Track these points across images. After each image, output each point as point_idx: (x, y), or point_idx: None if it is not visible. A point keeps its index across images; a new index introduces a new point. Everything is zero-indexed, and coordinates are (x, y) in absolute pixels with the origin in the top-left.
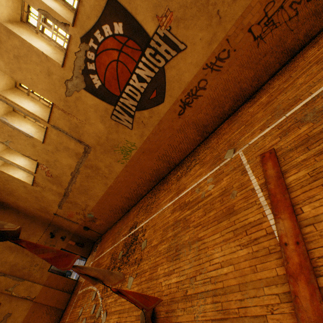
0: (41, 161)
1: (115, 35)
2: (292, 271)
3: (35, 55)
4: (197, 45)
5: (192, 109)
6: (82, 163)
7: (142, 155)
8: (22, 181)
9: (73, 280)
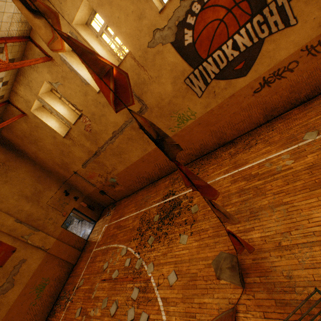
0: (86, 112)
1: None
2: None
3: None
4: (308, 24)
5: (269, 89)
6: (130, 123)
7: (197, 126)
8: (54, 131)
9: (84, 240)
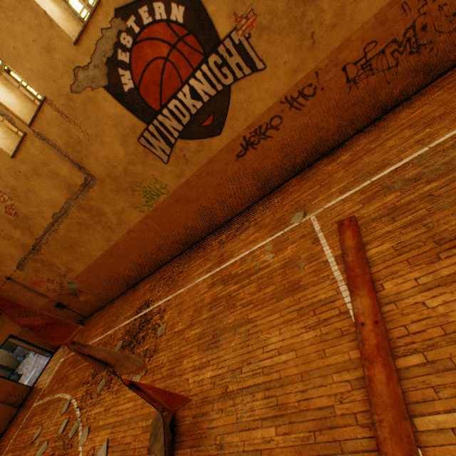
0: (2, 187)
1: (171, 21)
2: (369, 354)
3: (30, 13)
4: (279, 69)
5: (256, 153)
6: (76, 201)
7: (175, 204)
8: None
9: (26, 387)
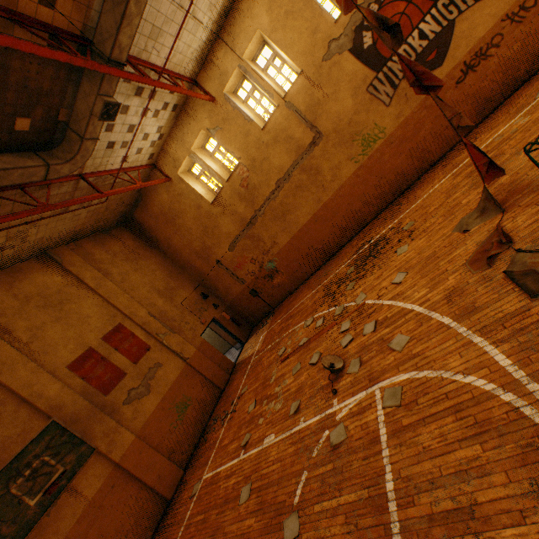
0: (245, 160)
1: None
2: None
3: (309, 10)
4: None
5: (475, 76)
6: (300, 163)
7: (389, 148)
8: (201, 196)
9: (231, 361)
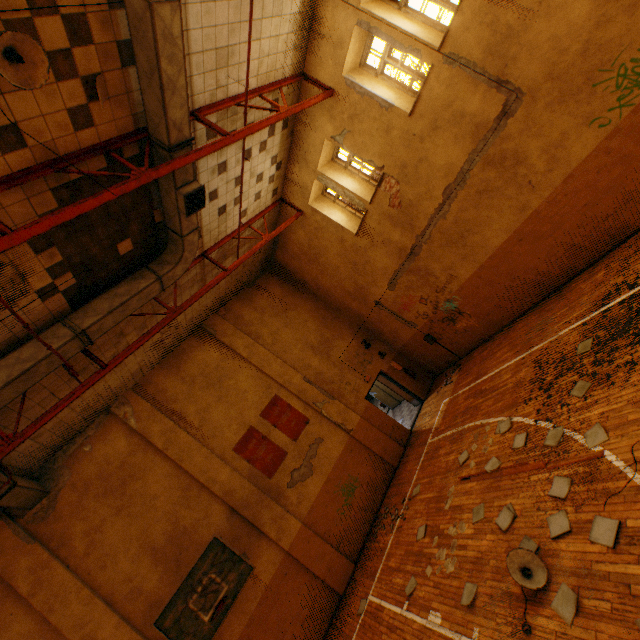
0: (390, 168)
1: None
2: None
3: None
4: None
5: None
6: (481, 153)
7: None
8: (341, 227)
9: (405, 428)
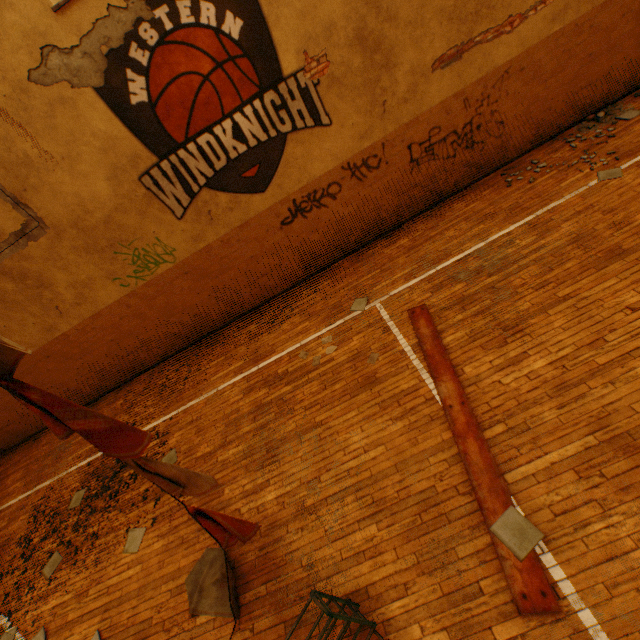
0: None
1: (222, 32)
2: (460, 431)
3: None
4: (346, 130)
5: (306, 222)
6: None
7: (182, 278)
8: None
9: None
